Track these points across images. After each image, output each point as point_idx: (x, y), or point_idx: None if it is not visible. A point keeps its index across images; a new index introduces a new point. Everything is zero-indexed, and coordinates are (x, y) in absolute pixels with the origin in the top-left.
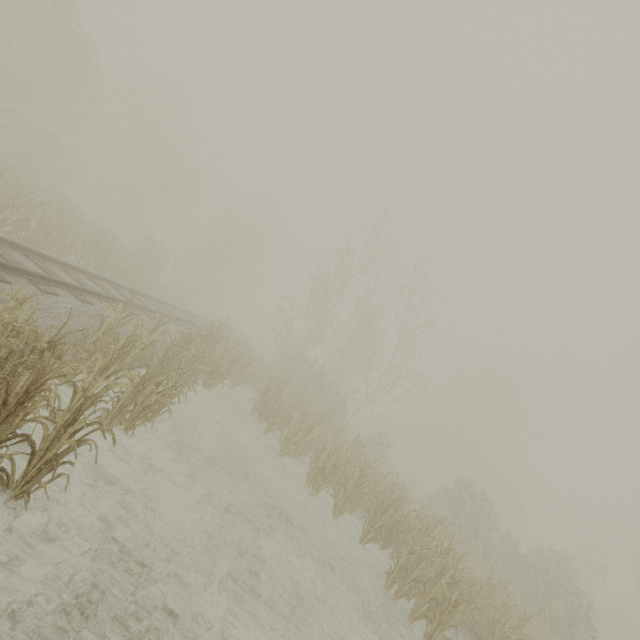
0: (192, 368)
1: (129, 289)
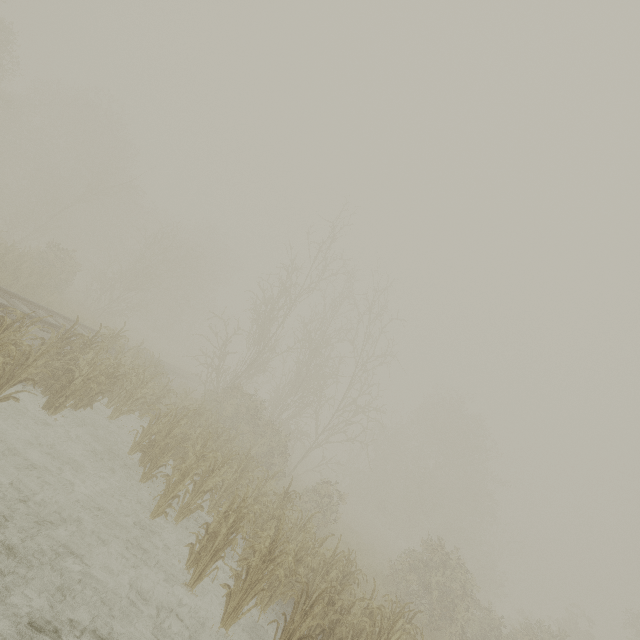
0: None
1: None
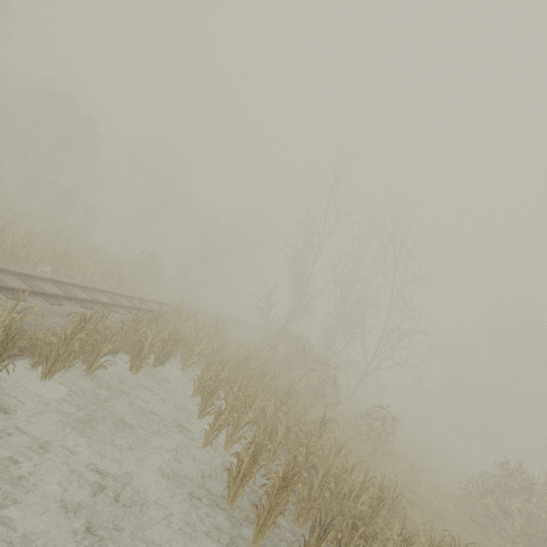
0: (69, 347)
1: (79, 286)
